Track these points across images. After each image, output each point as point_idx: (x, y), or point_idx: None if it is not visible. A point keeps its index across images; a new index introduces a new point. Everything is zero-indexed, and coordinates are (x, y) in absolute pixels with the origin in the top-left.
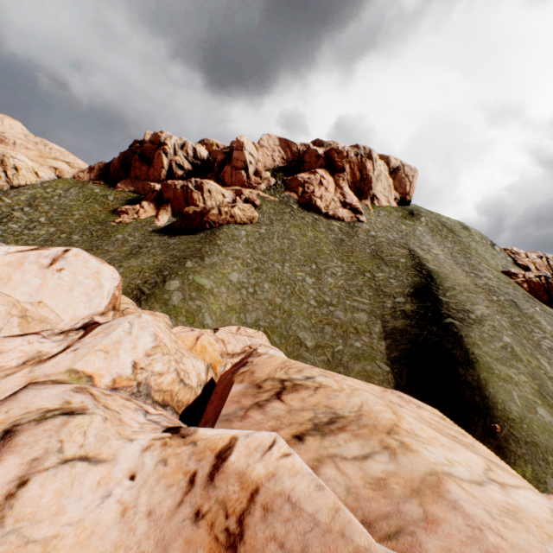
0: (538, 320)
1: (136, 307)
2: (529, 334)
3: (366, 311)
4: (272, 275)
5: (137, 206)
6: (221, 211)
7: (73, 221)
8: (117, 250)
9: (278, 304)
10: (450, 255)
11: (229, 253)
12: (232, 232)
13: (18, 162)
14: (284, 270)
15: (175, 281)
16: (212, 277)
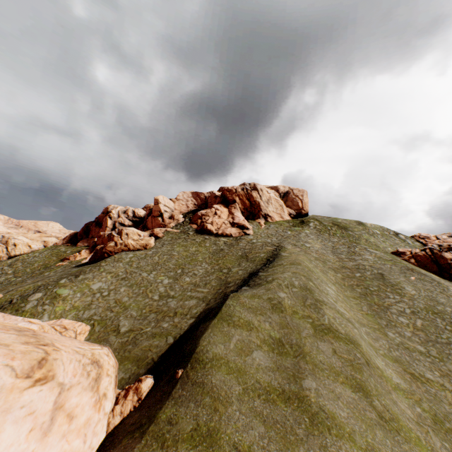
0: (402, 287)
1: None
2: (380, 300)
3: (199, 298)
4: (134, 281)
5: (77, 253)
6: (117, 243)
7: (29, 270)
8: (32, 281)
9: (123, 302)
10: (331, 246)
11: (106, 270)
12: (121, 256)
13: (18, 240)
14: (148, 277)
15: (41, 292)
16: (75, 287)
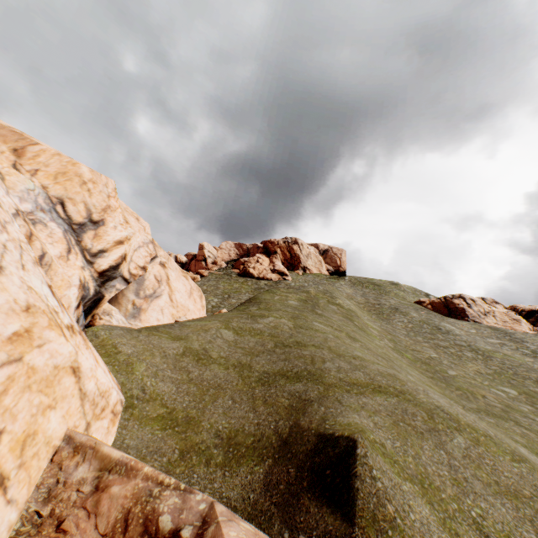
0: (409, 313)
1: None
2: (388, 317)
3: None
4: None
5: None
6: None
7: None
8: None
9: None
10: (362, 294)
11: None
12: None
13: None
14: None
15: None
16: None
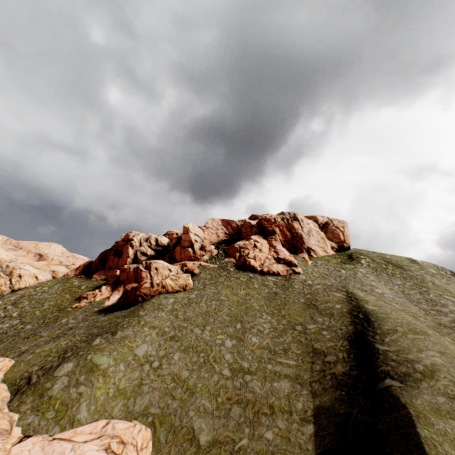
0: None
1: (3, 403)
2: None
3: (290, 376)
4: (188, 341)
5: (97, 290)
6: (153, 283)
7: (38, 312)
8: (49, 334)
9: (183, 379)
10: (401, 291)
11: (147, 323)
12: (159, 301)
13: (23, 271)
14: (203, 335)
15: (70, 363)
16: (114, 353)
